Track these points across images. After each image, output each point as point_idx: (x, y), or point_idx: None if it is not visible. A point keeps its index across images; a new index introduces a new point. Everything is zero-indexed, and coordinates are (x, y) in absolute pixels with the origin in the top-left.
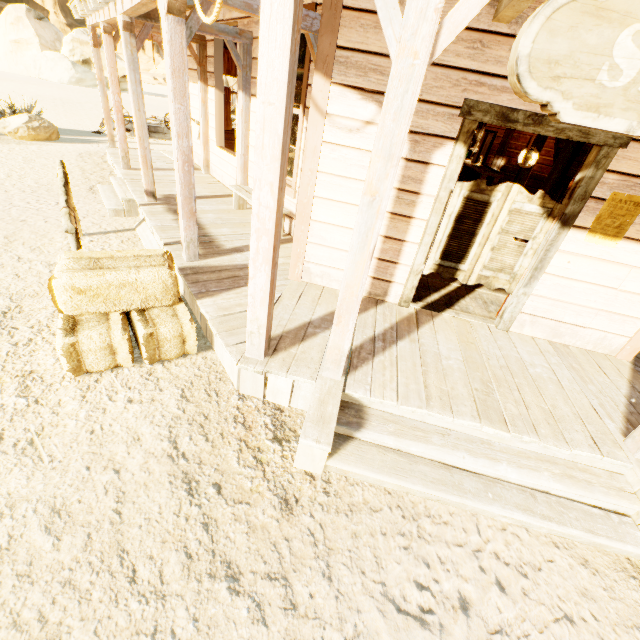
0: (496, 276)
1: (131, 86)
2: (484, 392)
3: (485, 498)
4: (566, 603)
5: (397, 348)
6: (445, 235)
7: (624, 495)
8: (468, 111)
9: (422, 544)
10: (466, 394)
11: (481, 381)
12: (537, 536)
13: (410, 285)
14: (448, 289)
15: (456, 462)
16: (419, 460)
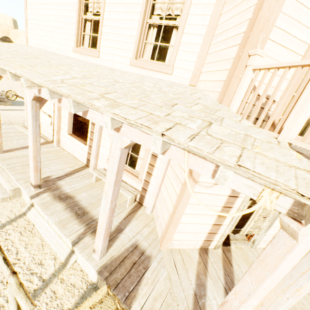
0: (254, 230)
1: (32, 129)
2: None
3: None
4: None
5: None
6: (238, 219)
7: None
8: None
9: None
10: None
11: None
12: None
13: (221, 240)
14: None
15: None
16: None
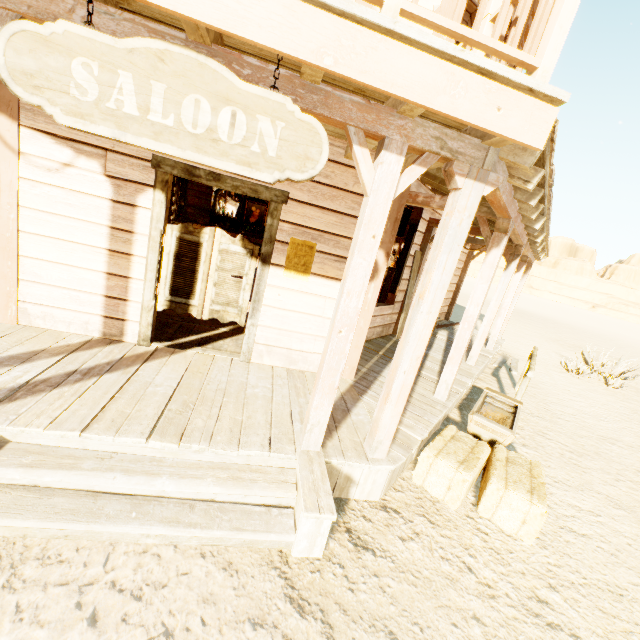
0: (226, 310)
1: None
2: (178, 411)
3: (124, 518)
4: (176, 616)
5: (99, 380)
6: (169, 272)
7: (284, 486)
8: (158, 164)
9: (2, 595)
10: (152, 414)
11: (183, 402)
12: (185, 550)
13: (145, 322)
14: (213, 332)
15: (104, 485)
16: (58, 492)
